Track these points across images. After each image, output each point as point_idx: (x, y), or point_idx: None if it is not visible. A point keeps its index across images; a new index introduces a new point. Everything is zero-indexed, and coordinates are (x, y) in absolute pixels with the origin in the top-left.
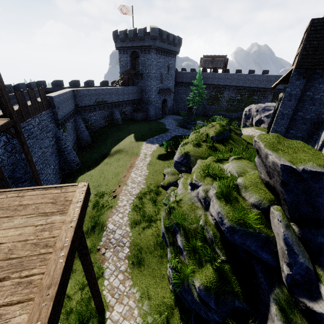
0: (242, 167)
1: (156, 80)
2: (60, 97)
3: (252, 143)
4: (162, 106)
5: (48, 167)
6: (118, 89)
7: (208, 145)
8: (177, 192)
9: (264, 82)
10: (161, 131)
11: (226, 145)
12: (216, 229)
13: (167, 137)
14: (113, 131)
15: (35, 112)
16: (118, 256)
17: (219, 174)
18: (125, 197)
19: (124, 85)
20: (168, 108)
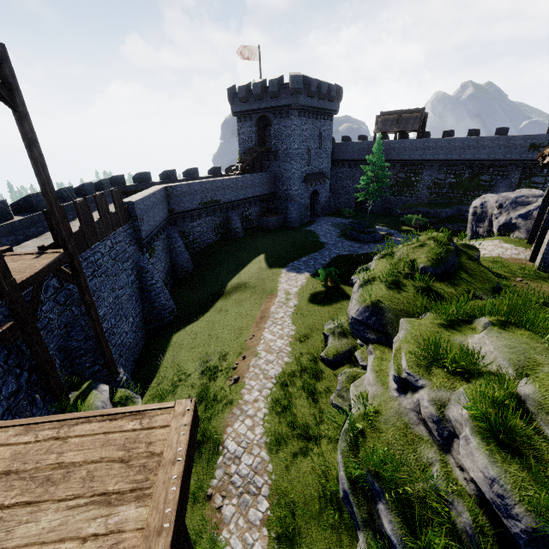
0: (520, 351)
1: (300, 160)
2: (145, 202)
3: (506, 274)
4: (311, 201)
5: (125, 321)
6: (237, 179)
7: (417, 284)
8: (363, 387)
9: (502, 150)
10: (311, 247)
11: (455, 285)
12: (479, 507)
13: (324, 259)
14: (229, 250)
15: (106, 230)
16: (248, 518)
17: (466, 365)
18: (256, 381)
19: (246, 171)
20: (321, 205)
